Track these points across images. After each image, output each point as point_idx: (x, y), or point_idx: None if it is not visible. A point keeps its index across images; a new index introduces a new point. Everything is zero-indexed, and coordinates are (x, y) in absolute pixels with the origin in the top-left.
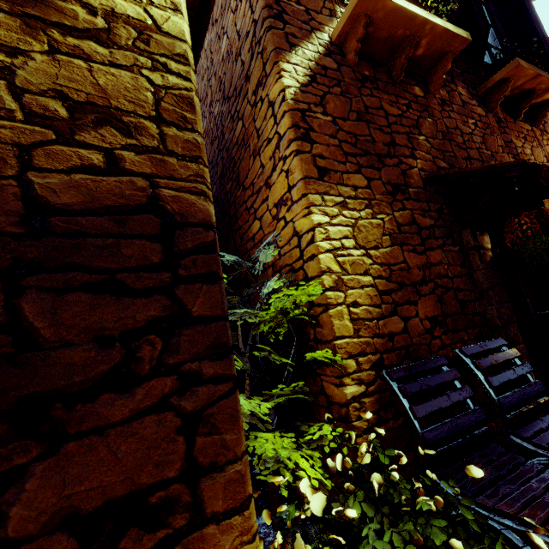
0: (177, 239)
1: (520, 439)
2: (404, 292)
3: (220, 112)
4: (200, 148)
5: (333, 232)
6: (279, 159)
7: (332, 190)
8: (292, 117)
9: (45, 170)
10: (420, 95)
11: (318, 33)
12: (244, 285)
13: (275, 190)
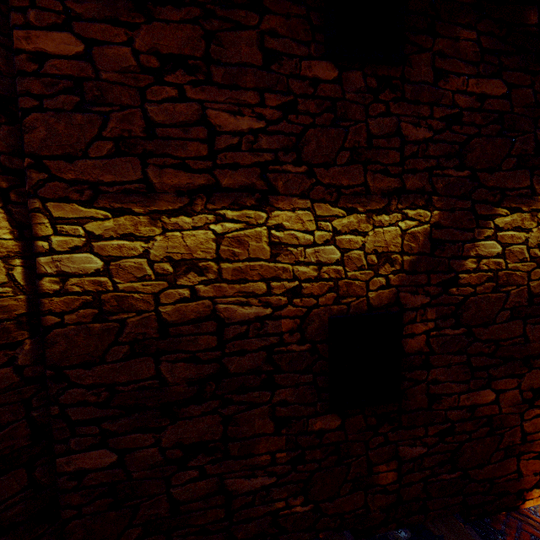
0: None
1: None
2: None
3: None
4: None
5: None
6: None
7: None
8: None
9: (533, 280)
10: None
11: None
12: None
13: None
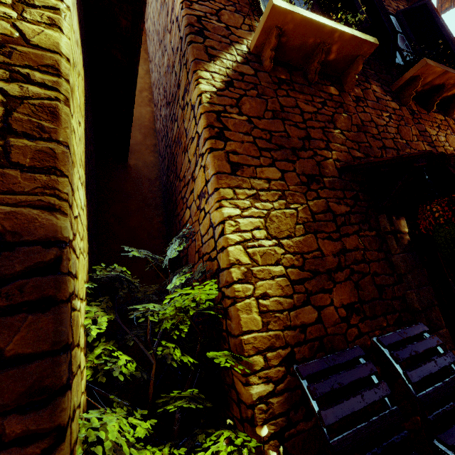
0: (3, 262)
1: (444, 446)
2: (318, 280)
3: (165, 115)
4: (55, 158)
5: (243, 224)
6: (199, 156)
7: (244, 184)
8: (207, 118)
9: None
10: (335, 94)
11: (237, 45)
12: (182, 265)
13: (198, 183)
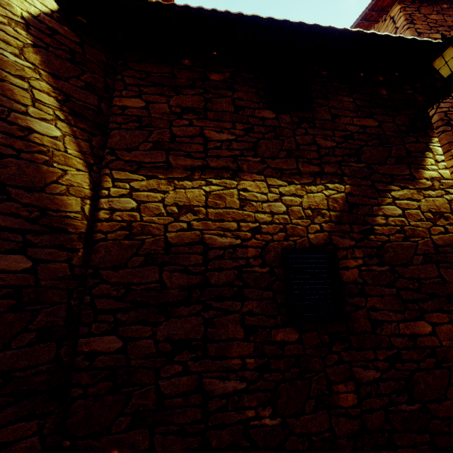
0: None
1: None
2: None
3: None
4: None
5: None
6: None
7: None
8: None
9: (433, 234)
10: None
11: None
12: None
13: None
